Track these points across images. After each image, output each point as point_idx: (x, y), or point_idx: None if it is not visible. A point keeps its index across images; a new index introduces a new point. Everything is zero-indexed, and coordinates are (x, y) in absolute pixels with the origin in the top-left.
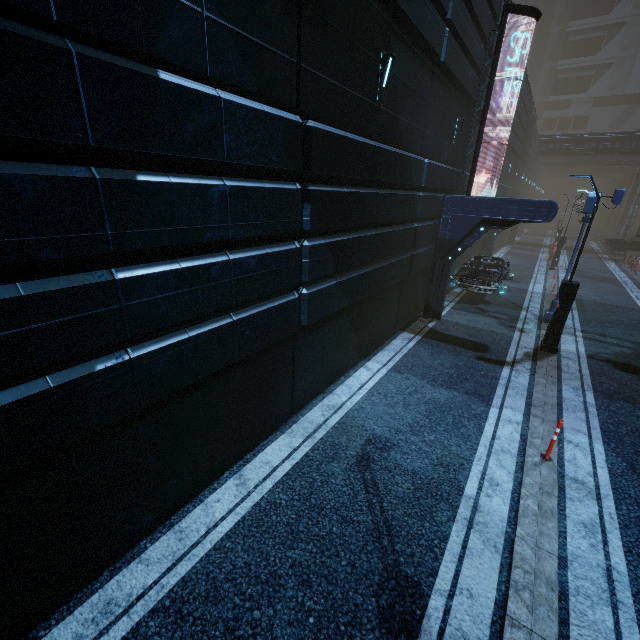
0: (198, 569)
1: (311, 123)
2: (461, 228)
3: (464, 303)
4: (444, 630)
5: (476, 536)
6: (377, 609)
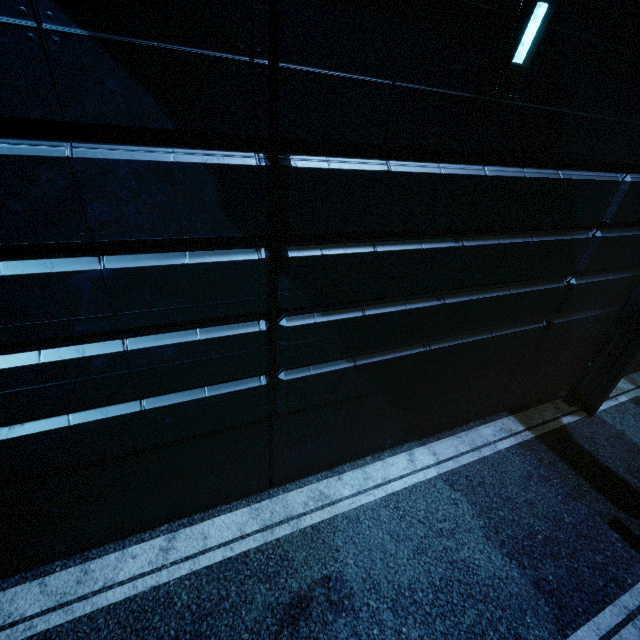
0: (62, 630)
1: (291, 161)
2: None
3: None
4: None
5: None
6: None
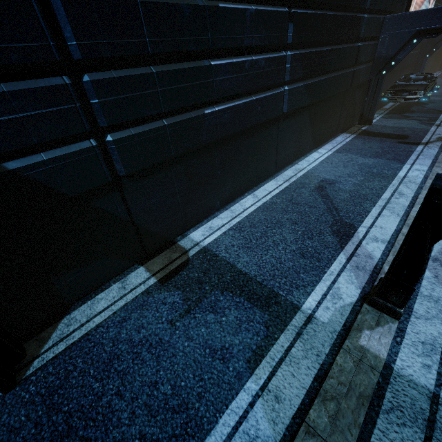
0: (244, 220)
1: None
2: (396, 44)
3: (392, 114)
4: (366, 236)
5: (387, 211)
6: (331, 230)
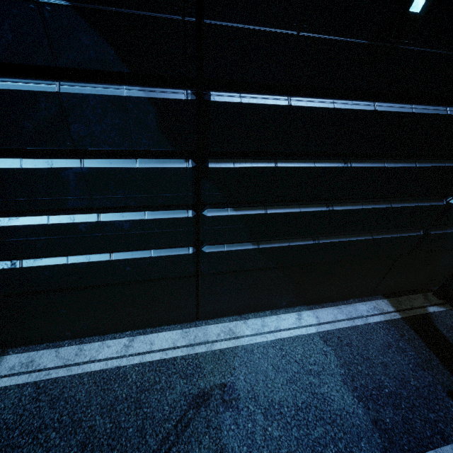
0: (64, 379)
1: (210, 96)
2: None
3: None
4: None
5: None
6: None
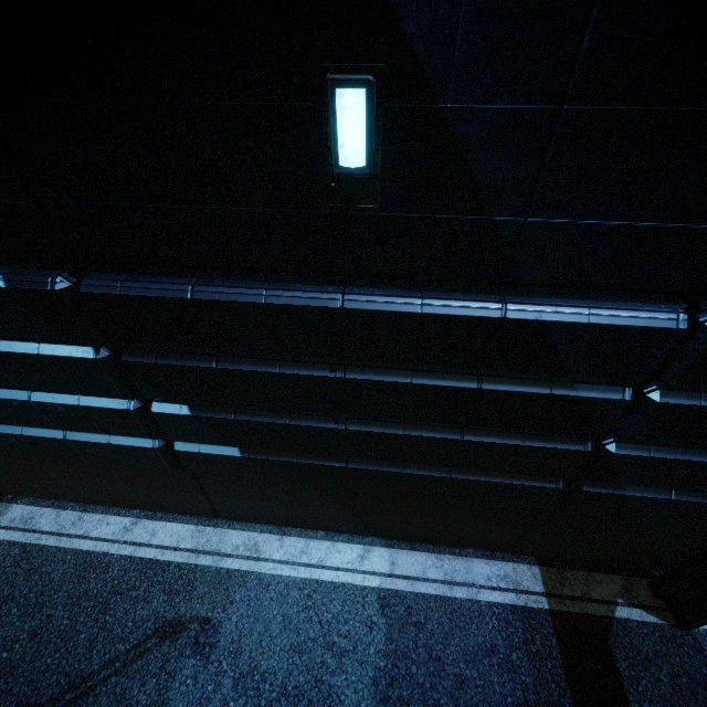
0: (50, 550)
1: (81, 286)
2: None
3: None
4: None
5: None
6: None
